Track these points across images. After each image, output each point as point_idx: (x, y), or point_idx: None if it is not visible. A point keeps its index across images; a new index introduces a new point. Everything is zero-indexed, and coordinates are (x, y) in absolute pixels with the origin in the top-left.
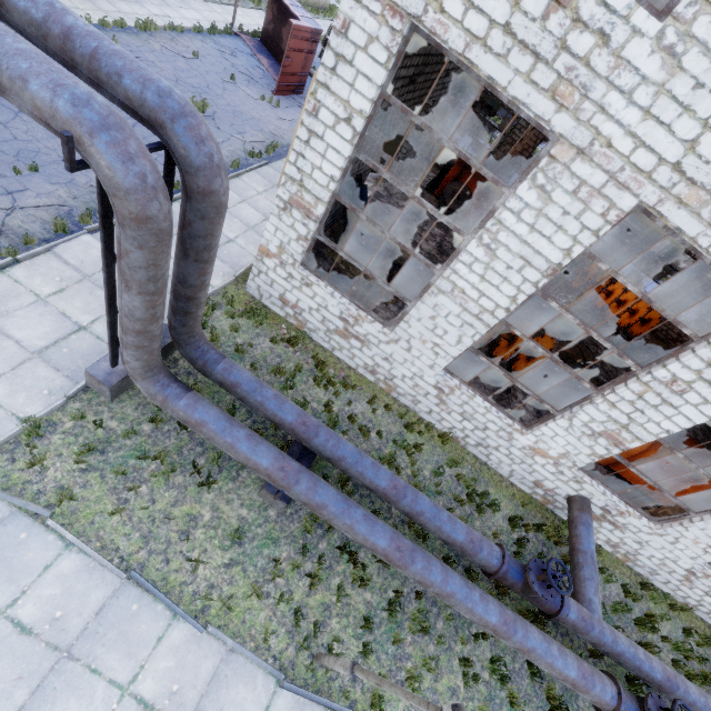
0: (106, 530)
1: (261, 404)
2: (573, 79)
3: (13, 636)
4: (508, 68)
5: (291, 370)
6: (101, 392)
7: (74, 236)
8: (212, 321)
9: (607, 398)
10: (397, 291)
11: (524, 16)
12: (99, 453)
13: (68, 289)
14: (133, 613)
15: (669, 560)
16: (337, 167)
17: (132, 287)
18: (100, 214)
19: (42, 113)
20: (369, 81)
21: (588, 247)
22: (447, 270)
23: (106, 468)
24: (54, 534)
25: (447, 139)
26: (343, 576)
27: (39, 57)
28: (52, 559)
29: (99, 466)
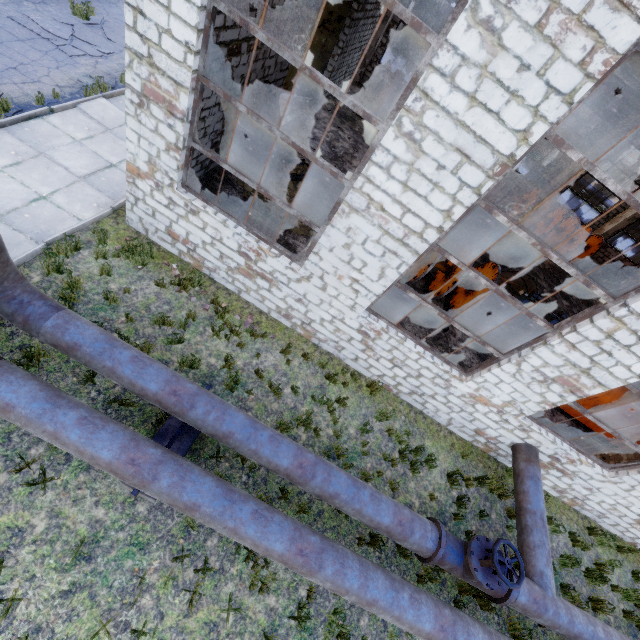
0: None
1: (112, 371)
2: None
3: None
4: None
5: (180, 320)
6: None
7: None
8: (76, 263)
9: (565, 338)
10: (301, 214)
11: None
12: None
13: None
14: None
15: (621, 505)
16: (190, 26)
17: None
18: None
19: None
20: None
21: (553, 125)
22: (358, 178)
23: None
24: None
25: None
26: (239, 579)
27: None
28: None
29: None
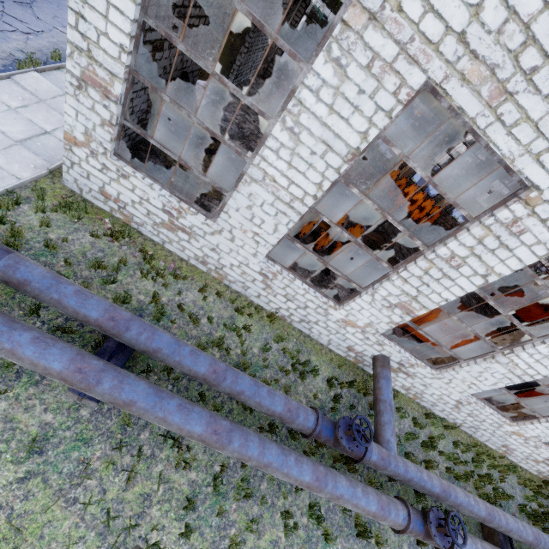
0: None
1: (59, 302)
2: None
3: None
4: None
5: (113, 264)
6: None
7: None
8: (17, 216)
9: (400, 275)
10: (214, 182)
11: None
12: None
13: None
14: None
15: (445, 395)
16: (124, 32)
17: None
18: None
19: None
20: None
21: (382, 130)
22: (256, 157)
23: None
24: None
25: None
26: (167, 461)
27: None
28: None
29: None
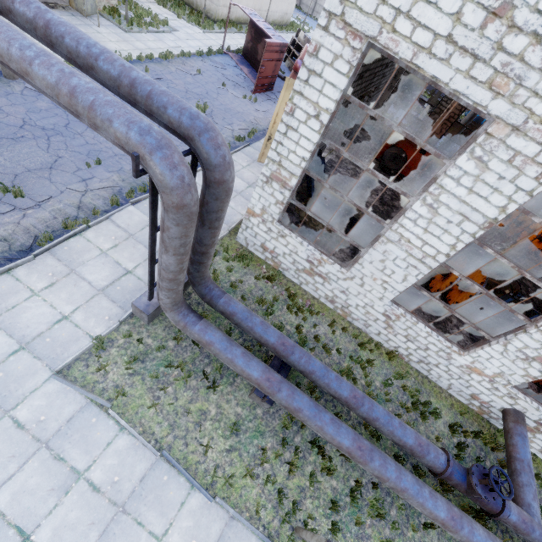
0: (145, 419)
1: (251, 329)
2: (509, 72)
3: (88, 492)
4: (449, 68)
5: (270, 300)
6: (141, 318)
7: (123, 207)
8: (213, 264)
9: (540, 329)
10: (352, 240)
11: (464, 27)
12: (140, 362)
13: (119, 244)
14: (164, 482)
15: None
16: (307, 150)
17: (169, 250)
18: (150, 202)
19: (120, 141)
20: (334, 87)
21: (521, 204)
22: (395, 224)
23: (145, 373)
24: (113, 420)
25: (396, 125)
26: (314, 465)
27: (119, 104)
28: (112, 438)
29: (140, 371)
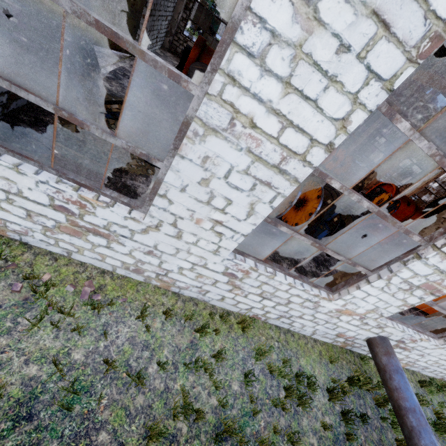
0: None
1: None
2: None
3: None
4: None
5: None
6: None
7: None
8: None
9: (442, 250)
10: (133, 145)
11: None
12: None
13: None
14: None
15: (442, 360)
16: None
17: None
18: None
19: None
20: None
21: None
22: (214, 77)
23: None
24: None
25: None
26: None
27: None
28: None
29: None
